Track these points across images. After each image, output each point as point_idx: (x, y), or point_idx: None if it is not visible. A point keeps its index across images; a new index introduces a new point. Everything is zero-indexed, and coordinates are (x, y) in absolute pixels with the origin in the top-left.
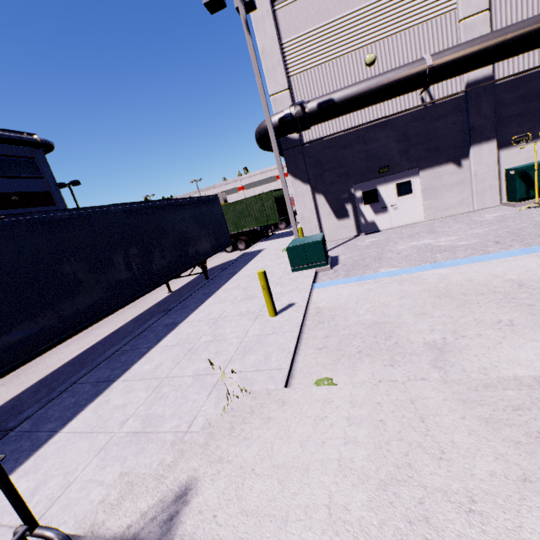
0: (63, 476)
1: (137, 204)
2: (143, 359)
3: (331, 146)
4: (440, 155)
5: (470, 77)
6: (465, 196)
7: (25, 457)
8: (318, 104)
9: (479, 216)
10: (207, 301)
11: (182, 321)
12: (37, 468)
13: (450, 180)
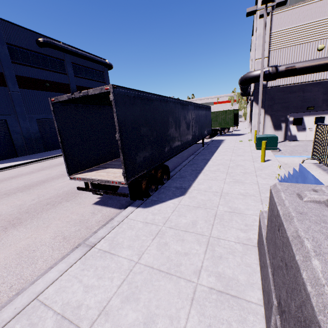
0: (217, 186)
1: (195, 104)
2: (206, 166)
3: (282, 91)
4: None
5: None
6: None
7: (192, 182)
8: (286, 68)
9: None
10: (215, 154)
11: (210, 159)
12: (202, 184)
13: None
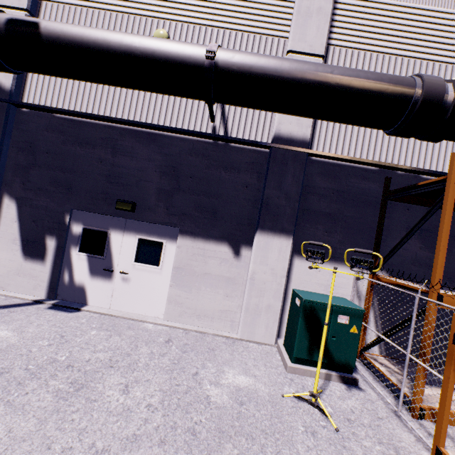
0: None
1: None
2: None
3: (62, 130)
4: (214, 223)
5: (281, 129)
6: (232, 305)
7: None
8: (12, 20)
9: (221, 366)
10: None
11: None
12: None
13: (218, 269)
